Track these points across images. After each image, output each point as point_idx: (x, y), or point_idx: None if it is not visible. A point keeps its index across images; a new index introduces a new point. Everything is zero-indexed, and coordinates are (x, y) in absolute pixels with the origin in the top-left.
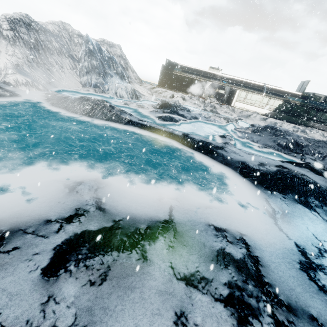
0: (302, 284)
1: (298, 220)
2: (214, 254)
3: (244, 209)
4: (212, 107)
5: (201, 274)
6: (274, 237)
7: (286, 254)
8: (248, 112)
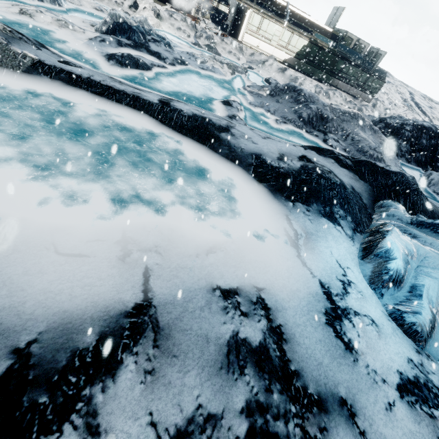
0: (329, 349)
1: (322, 244)
2: (224, 353)
3: (261, 240)
4: (208, 40)
5: (204, 410)
6: (297, 280)
7: (311, 304)
8: (262, 56)
